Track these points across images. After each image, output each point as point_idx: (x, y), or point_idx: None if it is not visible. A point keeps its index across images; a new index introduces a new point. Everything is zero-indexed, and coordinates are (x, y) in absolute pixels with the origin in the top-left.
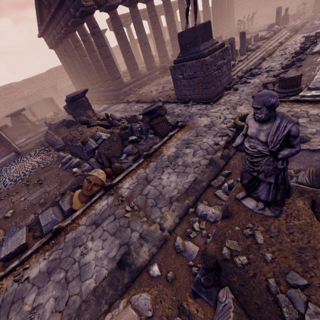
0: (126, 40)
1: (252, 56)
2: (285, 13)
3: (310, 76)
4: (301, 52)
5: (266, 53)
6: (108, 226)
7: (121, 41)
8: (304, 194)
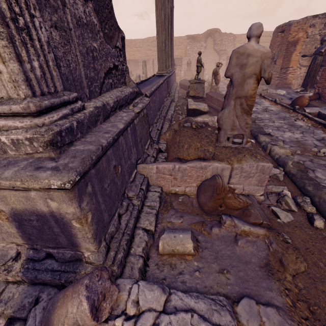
0: None
1: None
2: None
3: None
4: None
5: None
6: (311, 142)
7: None
8: (212, 159)
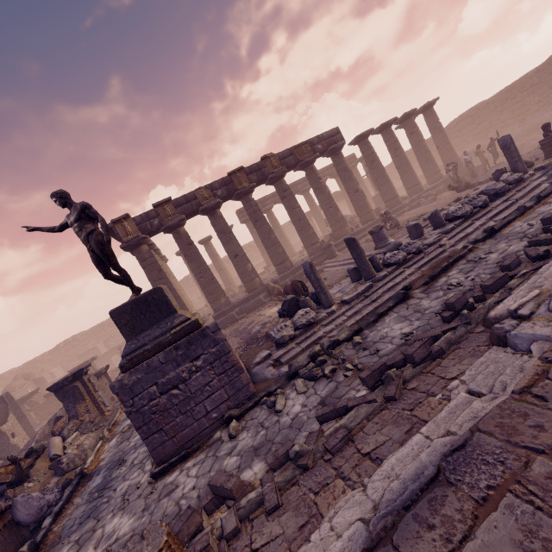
0: (197, 262)
1: (388, 281)
2: (544, 134)
3: (307, 528)
4: (479, 297)
5: (432, 267)
6: None
7: (190, 265)
8: None
